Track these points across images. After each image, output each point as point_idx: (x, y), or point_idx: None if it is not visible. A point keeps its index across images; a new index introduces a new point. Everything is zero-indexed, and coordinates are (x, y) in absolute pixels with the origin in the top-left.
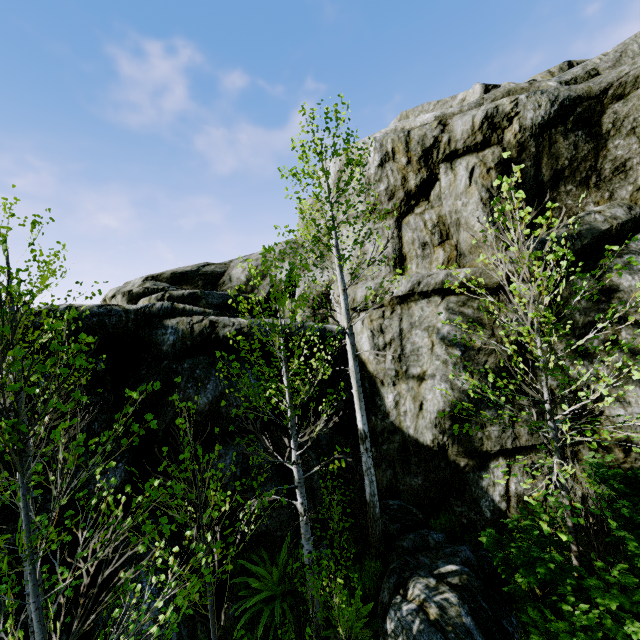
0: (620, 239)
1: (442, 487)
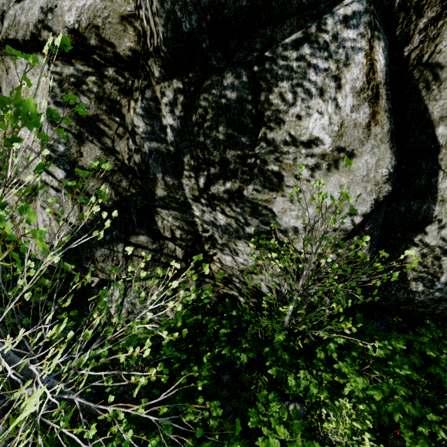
0: (321, 0)
1: (79, 290)
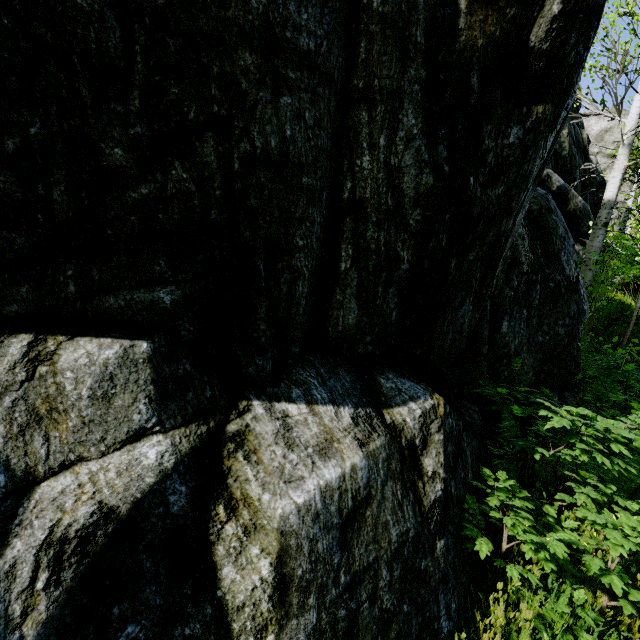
0: None
1: None
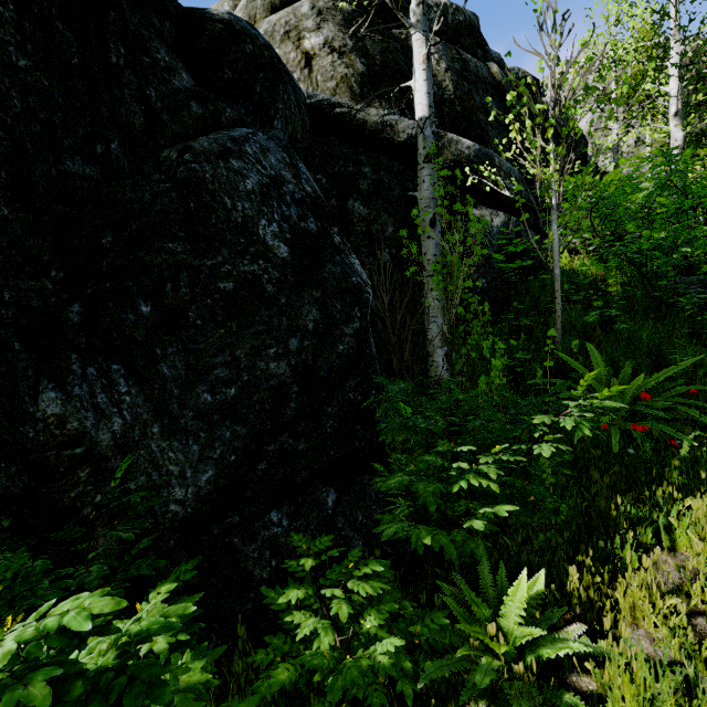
0: None
1: None
